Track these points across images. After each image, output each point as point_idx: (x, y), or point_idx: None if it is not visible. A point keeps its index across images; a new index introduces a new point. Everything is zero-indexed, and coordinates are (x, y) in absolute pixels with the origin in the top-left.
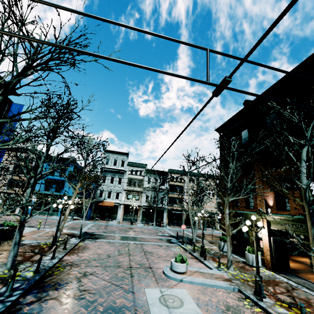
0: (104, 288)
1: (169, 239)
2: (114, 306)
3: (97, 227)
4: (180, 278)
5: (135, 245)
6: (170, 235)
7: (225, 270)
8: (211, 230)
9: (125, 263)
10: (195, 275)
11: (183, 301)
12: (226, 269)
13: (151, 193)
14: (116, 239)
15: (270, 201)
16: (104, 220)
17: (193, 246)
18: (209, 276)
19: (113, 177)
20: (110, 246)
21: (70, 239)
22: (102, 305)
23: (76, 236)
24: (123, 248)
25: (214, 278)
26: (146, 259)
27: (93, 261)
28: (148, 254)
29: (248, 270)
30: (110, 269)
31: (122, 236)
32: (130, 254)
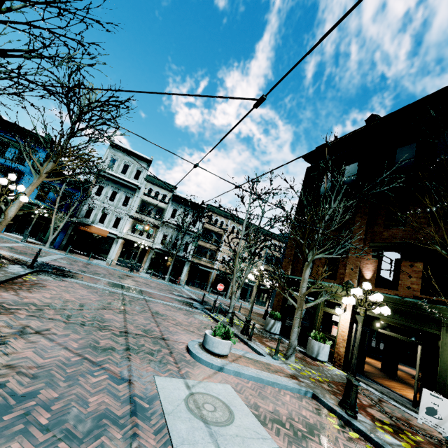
0: (64, 367)
1: (189, 302)
2: (82, 414)
3: (70, 262)
4: (220, 365)
5: (136, 299)
6: (191, 298)
7: (283, 360)
8: (245, 303)
9: (117, 324)
10: (241, 363)
11: (232, 411)
12: (284, 359)
13: (173, 233)
14: (102, 284)
15: (367, 272)
16: (85, 256)
17: (232, 317)
18: (264, 367)
19: (116, 192)
20: (90, 292)
21: (9, 265)
22: (50, 408)
23: (24, 265)
24: (115, 301)
25: (272, 372)
26: (155, 323)
27: (49, 309)
28: (159, 317)
29: (312, 364)
30: (84, 330)
31: (114, 282)
32: (127, 311)
